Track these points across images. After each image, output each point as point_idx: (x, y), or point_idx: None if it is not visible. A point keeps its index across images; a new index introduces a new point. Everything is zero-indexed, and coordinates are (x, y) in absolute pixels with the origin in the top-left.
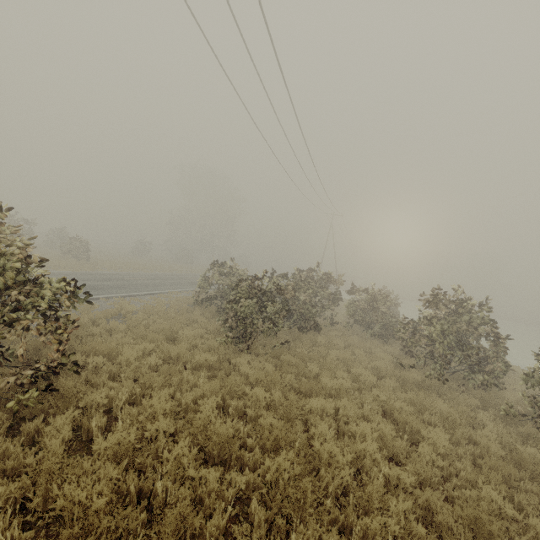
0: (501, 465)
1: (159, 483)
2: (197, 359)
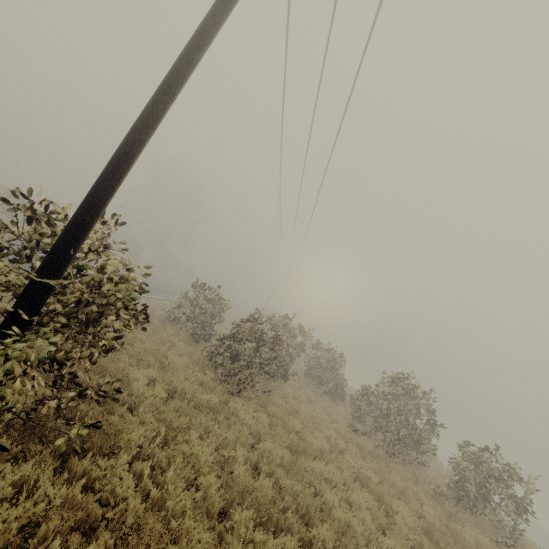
0: (450, 541)
1: (239, 548)
2: (202, 398)
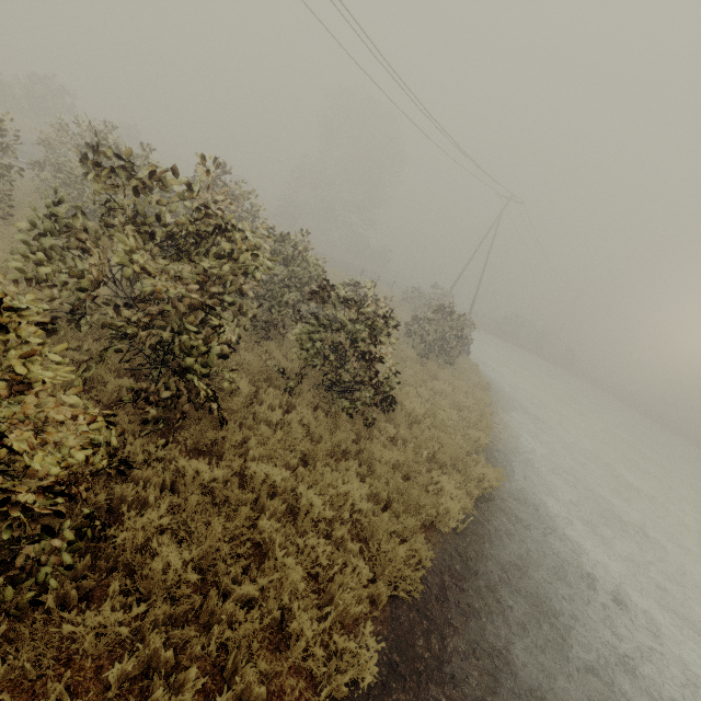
0: None
1: None
2: None
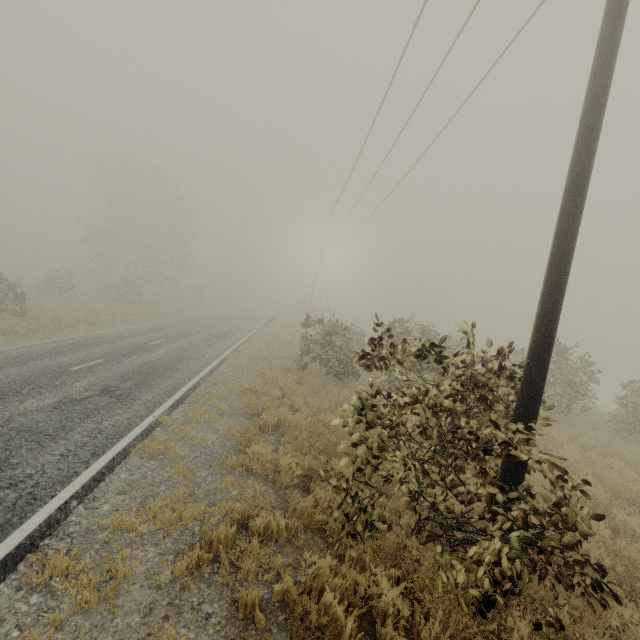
0: None
1: None
2: None
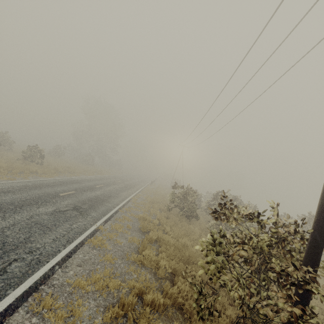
0: None
1: None
2: None
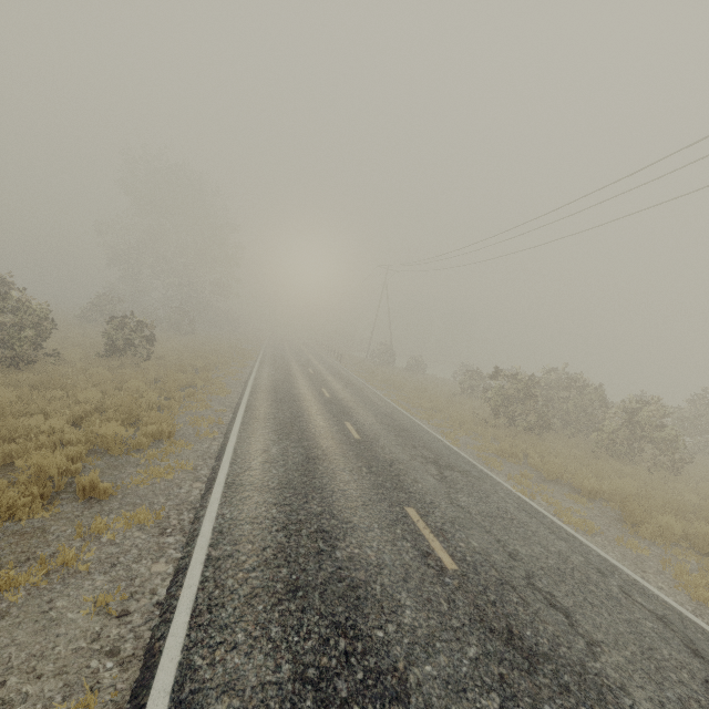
0: None
1: None
2: None
